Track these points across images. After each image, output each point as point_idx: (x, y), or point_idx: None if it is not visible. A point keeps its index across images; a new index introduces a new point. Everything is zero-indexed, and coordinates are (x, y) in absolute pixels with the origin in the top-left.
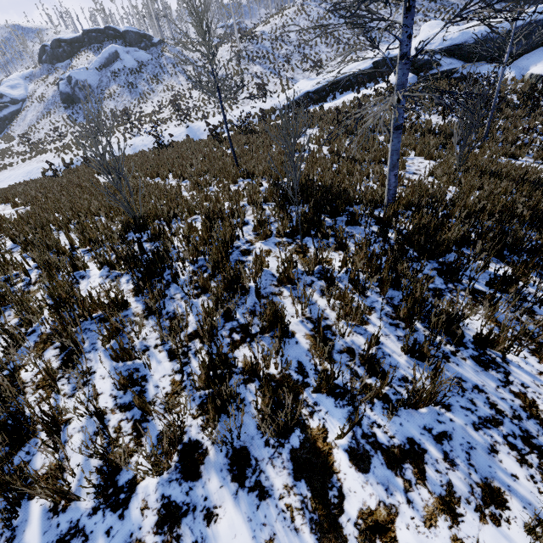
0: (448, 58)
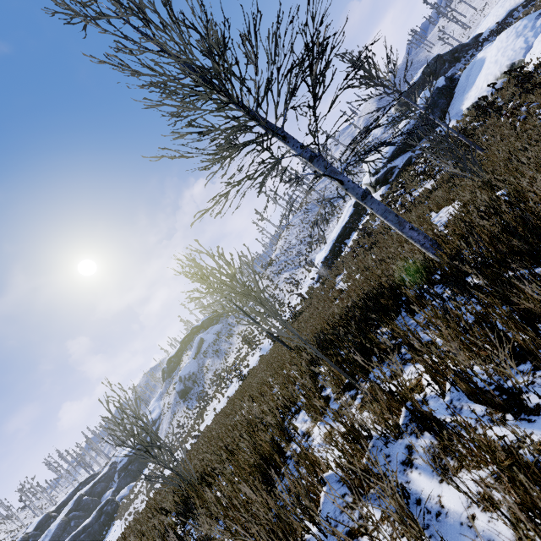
0: (397, 159)
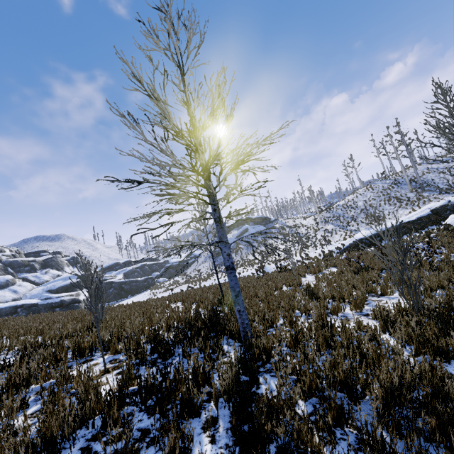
0: None
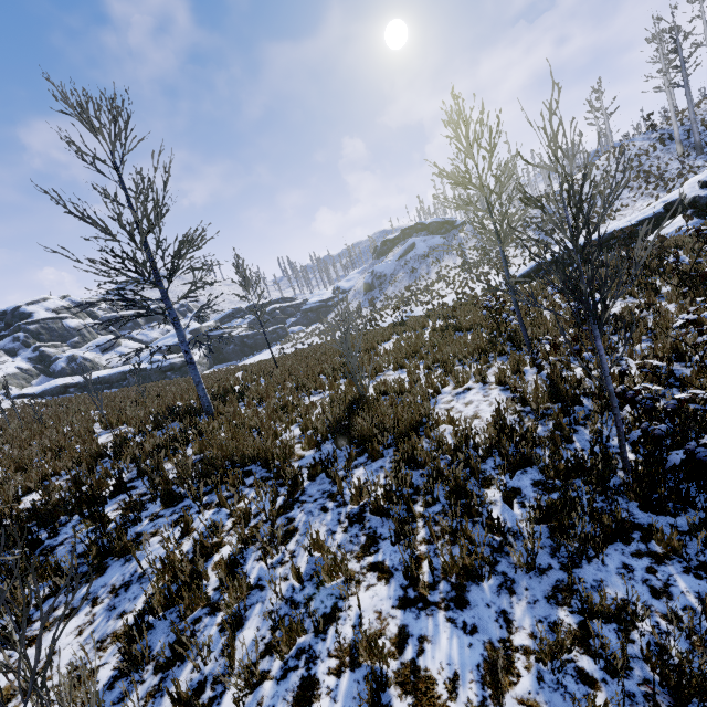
0: None
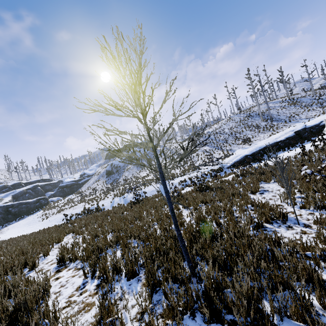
0: None
